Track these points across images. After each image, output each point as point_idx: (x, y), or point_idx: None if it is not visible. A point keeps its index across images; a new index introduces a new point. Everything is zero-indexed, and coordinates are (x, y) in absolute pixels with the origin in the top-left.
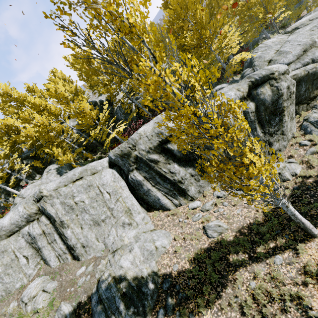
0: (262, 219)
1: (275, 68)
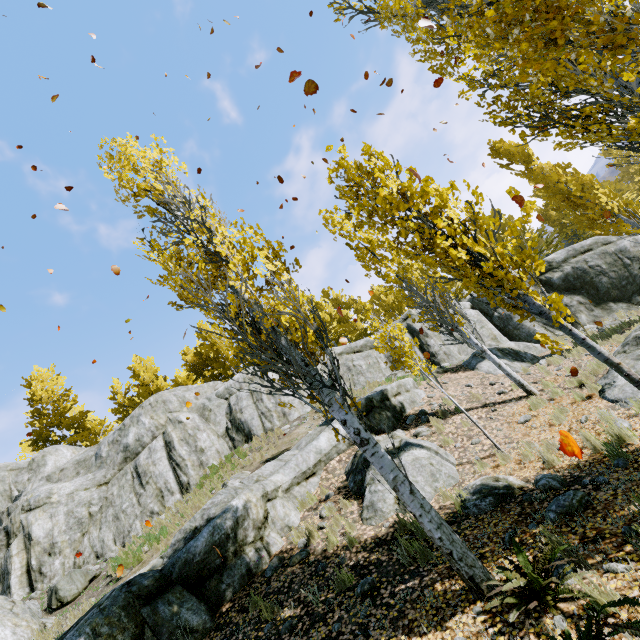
0: None
1: None
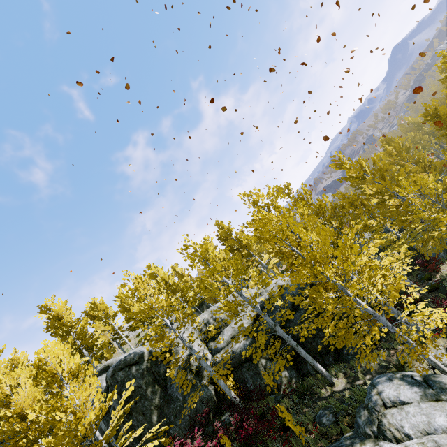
0: None
1: None
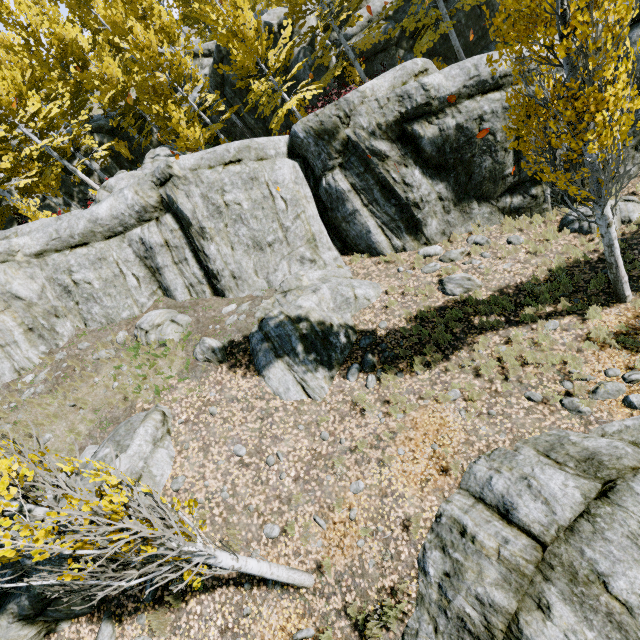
0: (543, 279)
1: None
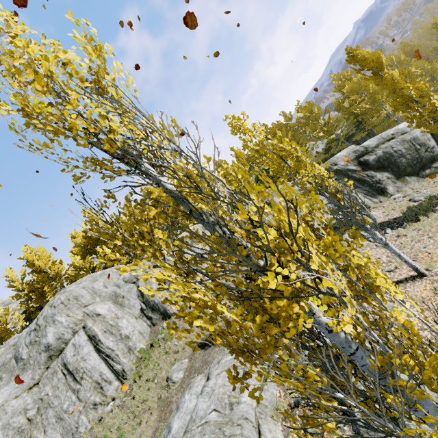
0: None
1: None
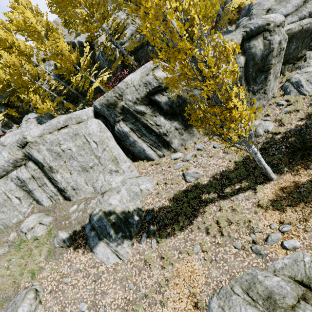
0: (233, 167)
1: (272, 18)
